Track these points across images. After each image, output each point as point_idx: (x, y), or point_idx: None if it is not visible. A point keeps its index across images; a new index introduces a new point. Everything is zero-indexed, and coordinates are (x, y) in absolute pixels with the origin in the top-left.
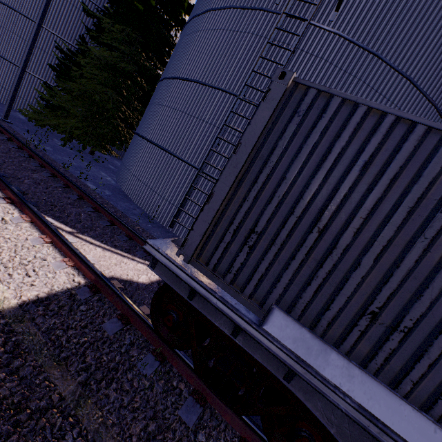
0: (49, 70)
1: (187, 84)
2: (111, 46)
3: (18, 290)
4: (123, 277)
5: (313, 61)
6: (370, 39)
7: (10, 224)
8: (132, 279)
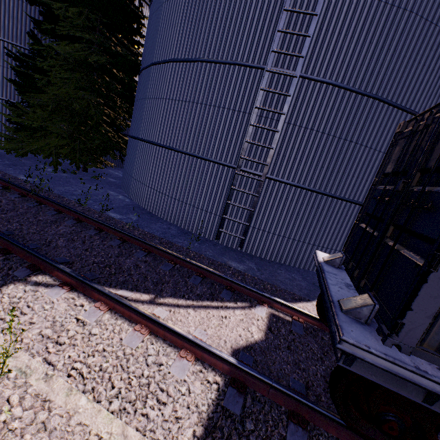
0: (3, 84)
1: (189, 66)
2: (69, 37)
3: (170, 439)
4: (241, 343)
5: None
6: None
7: (90, 326)
8: (249, 340)
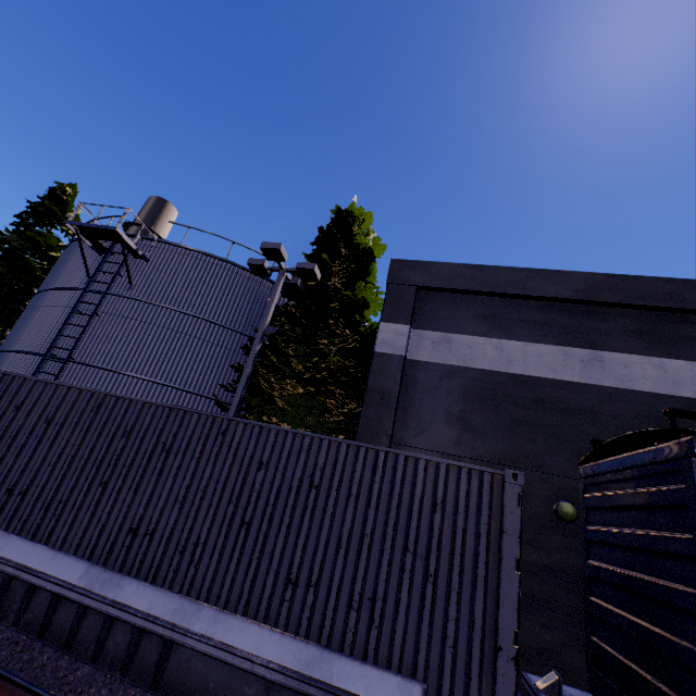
0: None
1: (8, 355)
2: None
3: None
4: None
5: (117, 319)
6: (162, 298)
7: None
8: None
